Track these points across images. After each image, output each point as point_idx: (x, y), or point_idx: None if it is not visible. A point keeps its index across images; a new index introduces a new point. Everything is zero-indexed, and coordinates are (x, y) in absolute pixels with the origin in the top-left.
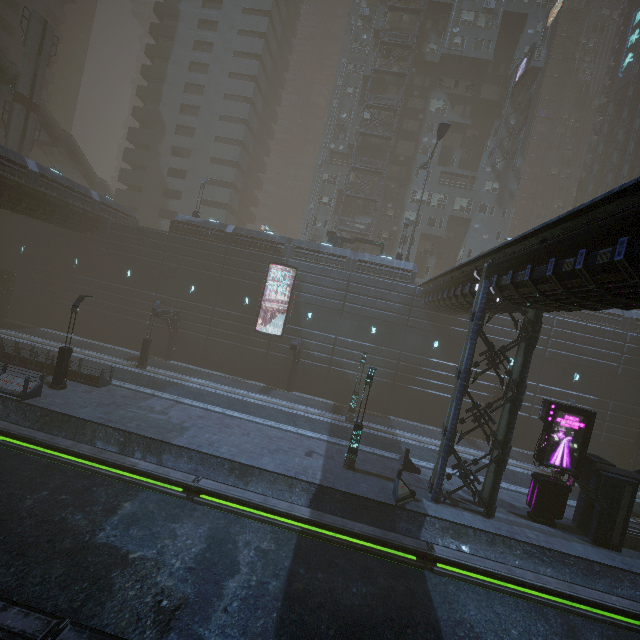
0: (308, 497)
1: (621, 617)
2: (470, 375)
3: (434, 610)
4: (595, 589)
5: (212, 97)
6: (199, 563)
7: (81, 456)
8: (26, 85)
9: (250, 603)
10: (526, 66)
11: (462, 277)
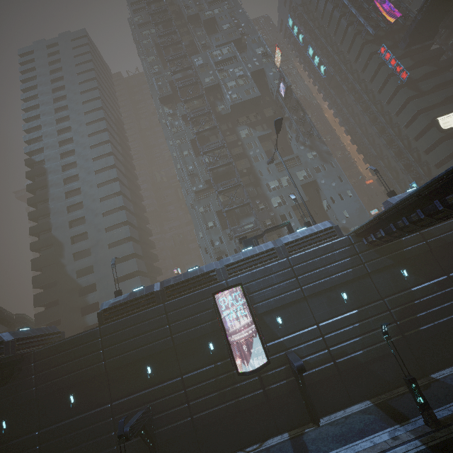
0: None
1: None
2: None
3: None
4: None
5: (91, 205)
6: None
7: None
8: None
9: None
10: (285, 85)
11: None
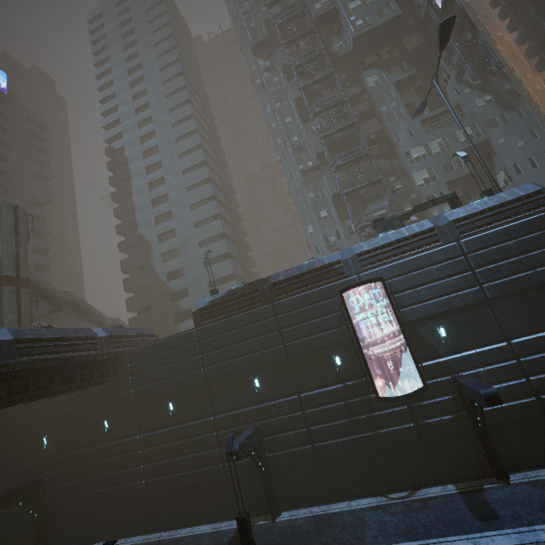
0: None
1: None
2: None
3: None
4: None
5: (177, 197)
6: None
7: None
8: (10, 266)
9: None
10: None
11: None
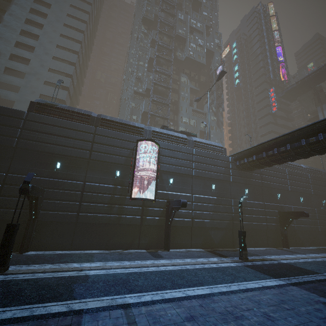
0: None
1: None
2: None
3: None
4: None
5: (46, 44)
6: None
7: None
8: None
9: None
10: (223, 68)
11: (322, 127)
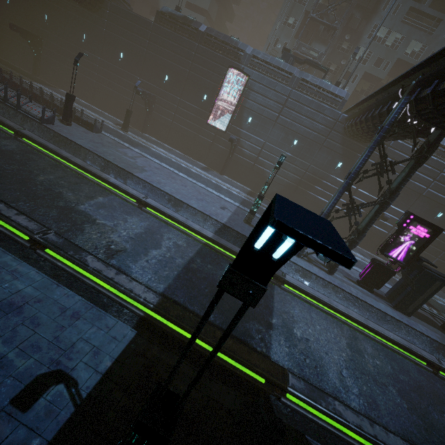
0: (214, 229)
1: (390, 343)
2: (357, 176)
3: (273, 302)
4: (381, 326)
5: None
6: (137, 237)
7: (76, 165)
8: None
9: (162, 263)
10: None
11: (386, 97)
